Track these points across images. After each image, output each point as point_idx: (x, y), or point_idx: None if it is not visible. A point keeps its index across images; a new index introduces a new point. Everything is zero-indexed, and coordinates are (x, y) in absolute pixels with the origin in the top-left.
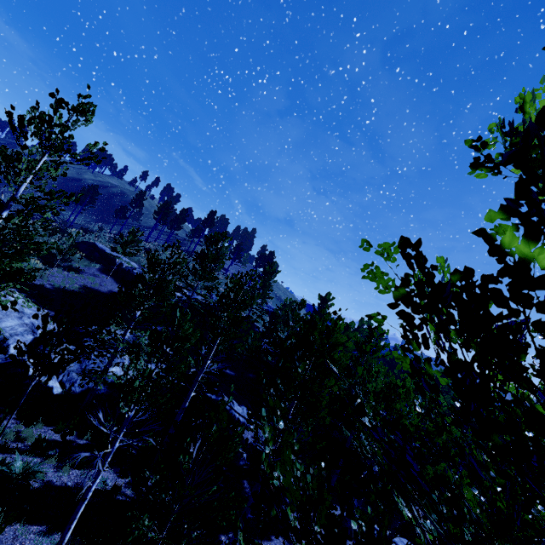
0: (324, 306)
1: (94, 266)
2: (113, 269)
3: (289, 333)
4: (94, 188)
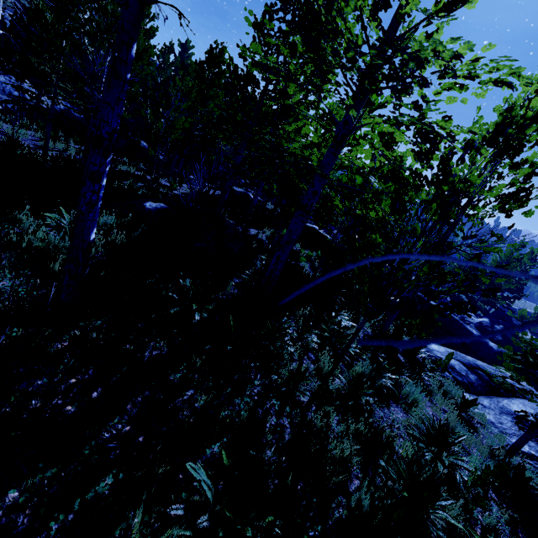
0: (184, 55)
1: None
2: None
3: (163, 78)
4: None
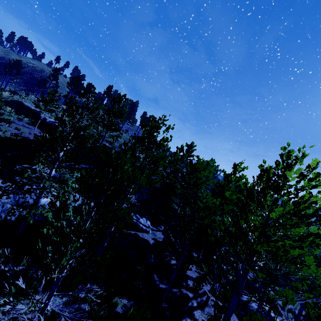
0: (189, 150)
1: (23, 119)
2: (39, 122)
3: (172, 168)
4: (18, 62)
